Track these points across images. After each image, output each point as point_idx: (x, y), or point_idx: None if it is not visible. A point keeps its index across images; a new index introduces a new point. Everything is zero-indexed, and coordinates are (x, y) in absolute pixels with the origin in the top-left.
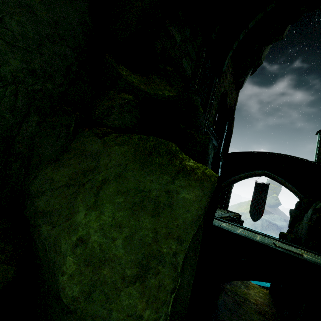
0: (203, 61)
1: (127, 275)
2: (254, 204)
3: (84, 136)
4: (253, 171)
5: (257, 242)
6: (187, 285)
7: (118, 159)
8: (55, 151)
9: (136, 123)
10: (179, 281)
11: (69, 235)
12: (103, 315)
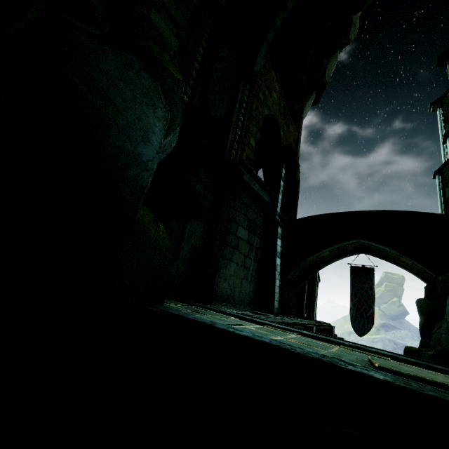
0: (207, 39)
1: None
2: (354, 304)
3: None
4: (340, 244)
5: (301, 354)
6: None
7: None
8: None
9: None
10: None
11: None
12: None
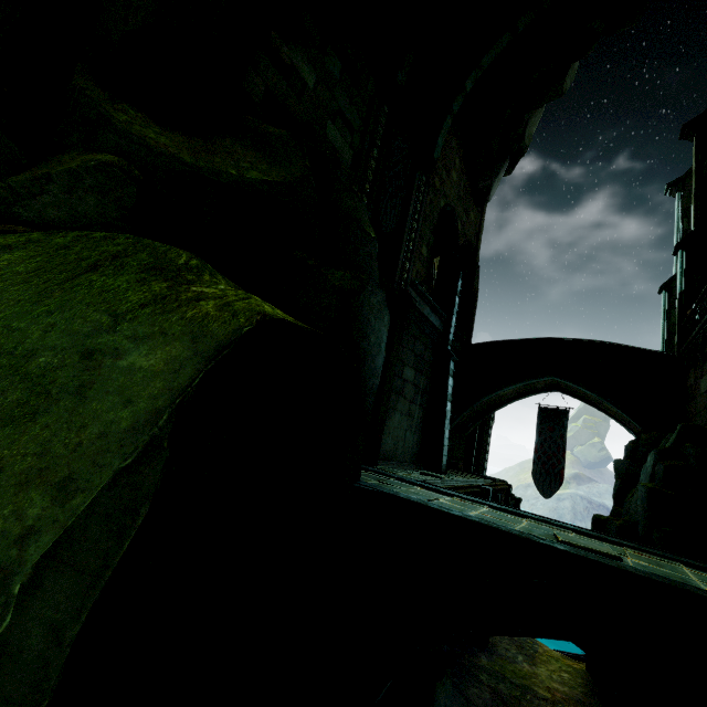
0: (382, 134)
1: None
2: (539, 457)
3: None
4: (527, 381)
5: (507, 532)
6: (46, 643)
7: None
8: None
9: (115, 218)
10: (3, 627)
11: None
12: None
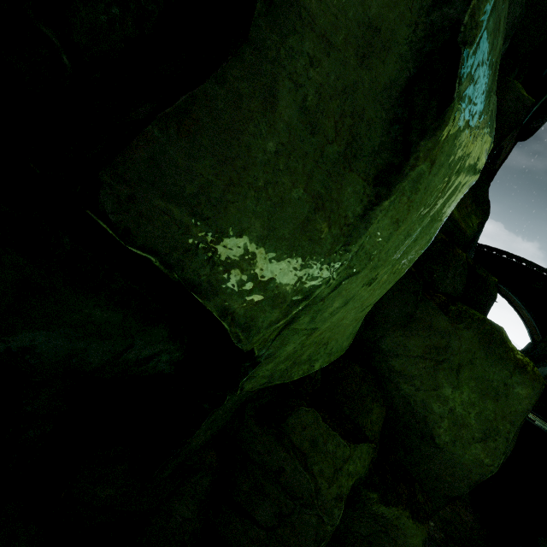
0: None
1: (476, 436)
2: None
3: (428, 306)
4: None
5: None
6: (510, 450)
7: (468, 345)
8: (402, 316)
9: (462, 289)
10: (508, 448)
11: (441, 403)
12: (459, 454)
